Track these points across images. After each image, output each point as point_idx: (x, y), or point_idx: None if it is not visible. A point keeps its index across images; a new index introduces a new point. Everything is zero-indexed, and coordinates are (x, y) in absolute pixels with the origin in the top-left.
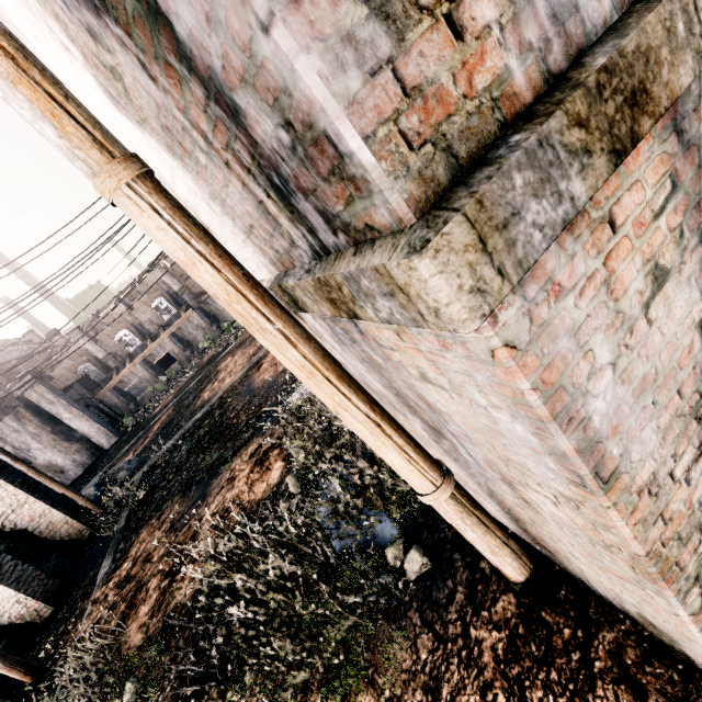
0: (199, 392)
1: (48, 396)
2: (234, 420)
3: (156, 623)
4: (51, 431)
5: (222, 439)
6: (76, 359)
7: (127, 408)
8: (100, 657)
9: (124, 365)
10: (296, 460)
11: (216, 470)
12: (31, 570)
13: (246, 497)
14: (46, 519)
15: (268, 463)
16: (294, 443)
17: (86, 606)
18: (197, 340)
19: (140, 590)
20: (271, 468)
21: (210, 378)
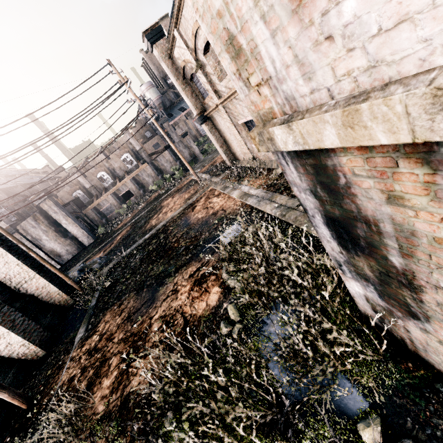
0: (148, 218)
1: (54, 208)
2: (175, 244)
3: (115, 400)
4: (54, 230)
5: (166, 256)
6: (72, 186)
7: (101, 222)
8: (72, 414)
9: (101, 194)
10: (234, 291)
11: (162, 280)
12: (33, 325)
13: (188, 310)
14: (46, 290)
15: (206, 285)
16: (229, 275)
17: (66, 360)
18: (148, 184)
19: (104, 364)
20: (209, 291)
21: (156, 211)
